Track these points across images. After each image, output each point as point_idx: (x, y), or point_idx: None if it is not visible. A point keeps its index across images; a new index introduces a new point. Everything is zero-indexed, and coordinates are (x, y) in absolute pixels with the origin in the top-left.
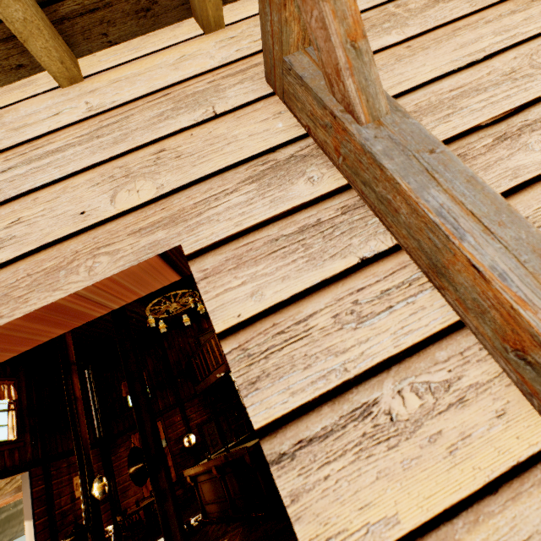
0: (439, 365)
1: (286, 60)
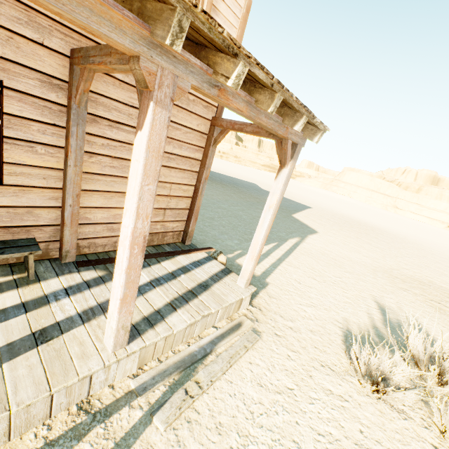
0: (54, 150)
1: (74, 67)
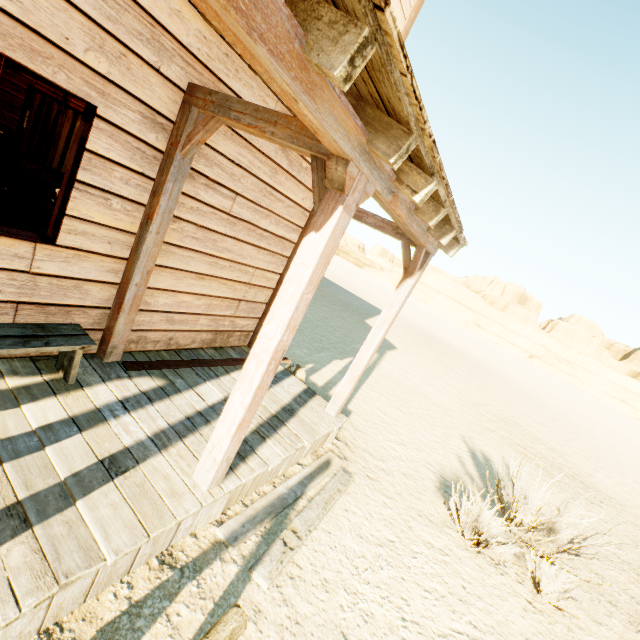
0: (132, 207)
1: (192, 109)
